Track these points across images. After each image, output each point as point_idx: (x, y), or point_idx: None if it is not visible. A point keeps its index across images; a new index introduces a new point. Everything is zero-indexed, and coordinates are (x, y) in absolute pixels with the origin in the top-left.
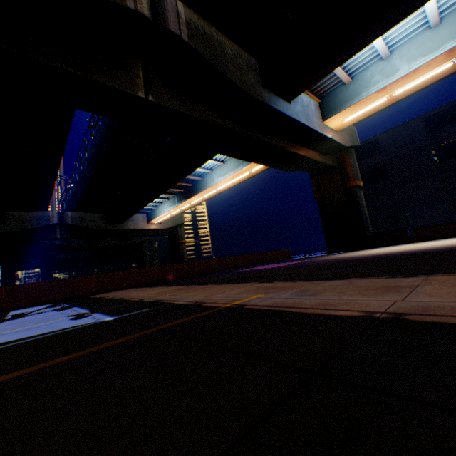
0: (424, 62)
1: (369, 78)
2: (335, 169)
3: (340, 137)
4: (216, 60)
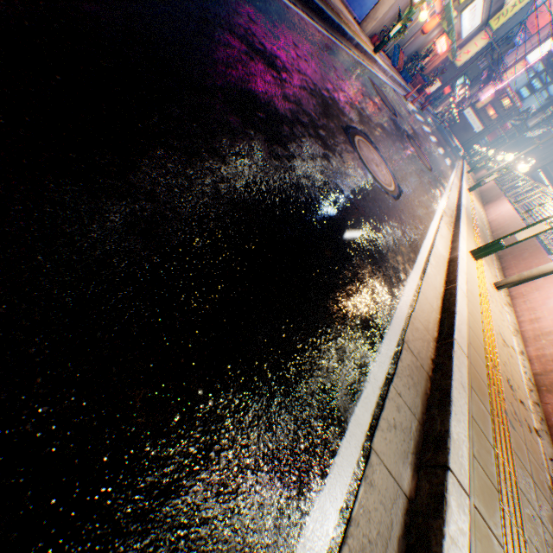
0: None
1: None
2: None
3: None
4: None
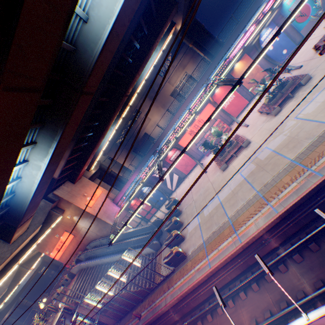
0: None
1: None
2: (45, 262)
3: (38, 264)
4: (1, 309)
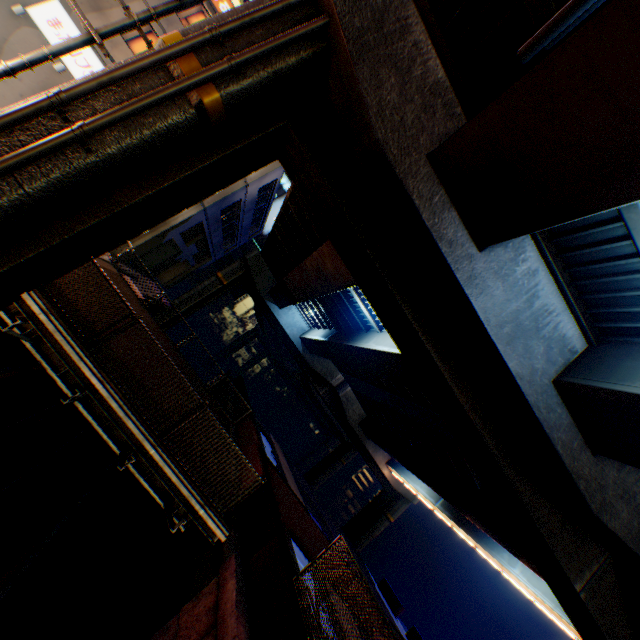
0: None
1: None
2: None
3: None
4: None
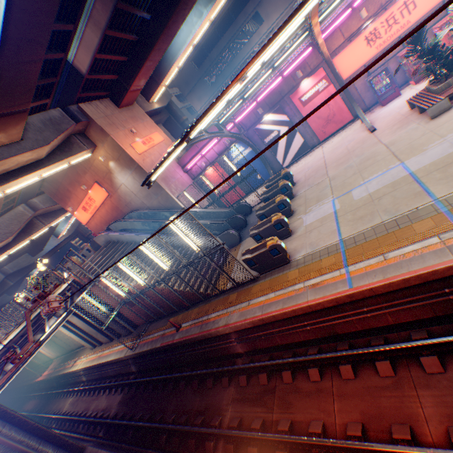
0: (65, 228)
1: (59, 230)
2: (79, 234)
3: (70, 233)
4: (21, 267)
